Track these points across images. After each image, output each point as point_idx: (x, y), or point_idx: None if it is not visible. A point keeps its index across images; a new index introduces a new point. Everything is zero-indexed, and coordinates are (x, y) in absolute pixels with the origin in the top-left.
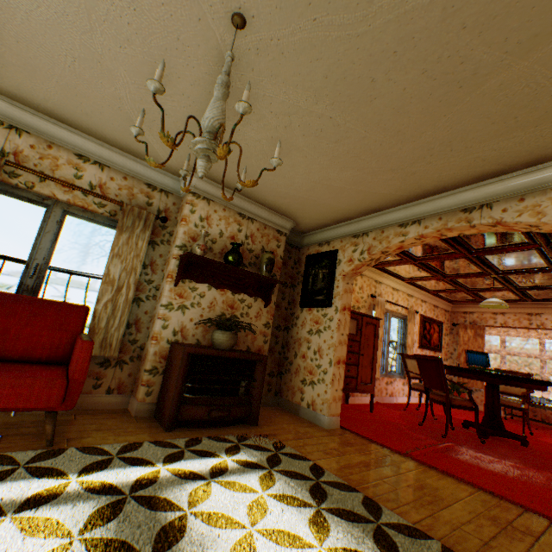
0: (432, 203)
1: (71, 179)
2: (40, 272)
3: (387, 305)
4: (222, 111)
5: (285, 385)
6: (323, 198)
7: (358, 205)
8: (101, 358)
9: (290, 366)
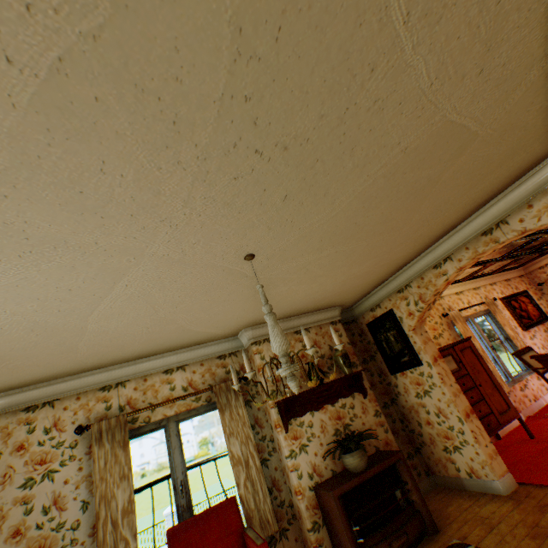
0: (449, 239)
1: (169, 394)
2: (185, 486)
3: (463, 312)
4: (281, 334)
5: (430, 460)
6: (354, 284)
7: (386, 271)
8: (266, 538)
9: (421, 437)
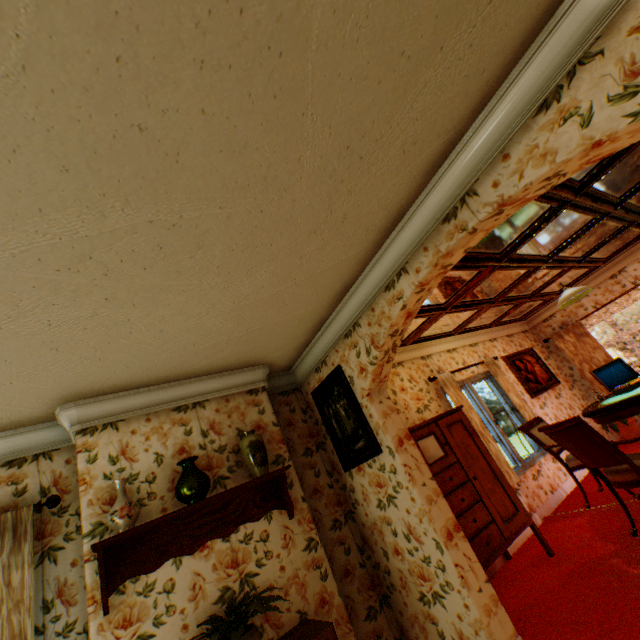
0: (401, 237)
1: None
2: None
3: (457, 375)
4: None
5: (404, 617)
6: (267, 320)
7: (318, 298)
8: None
9: (389, 577)
